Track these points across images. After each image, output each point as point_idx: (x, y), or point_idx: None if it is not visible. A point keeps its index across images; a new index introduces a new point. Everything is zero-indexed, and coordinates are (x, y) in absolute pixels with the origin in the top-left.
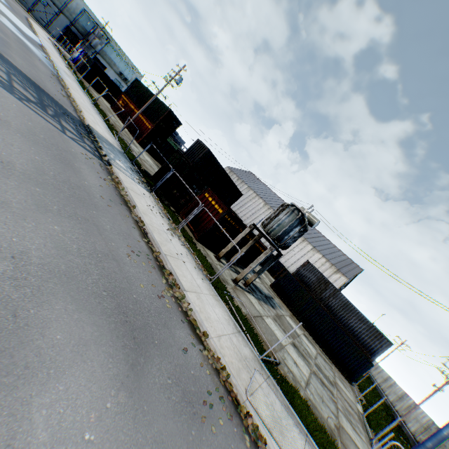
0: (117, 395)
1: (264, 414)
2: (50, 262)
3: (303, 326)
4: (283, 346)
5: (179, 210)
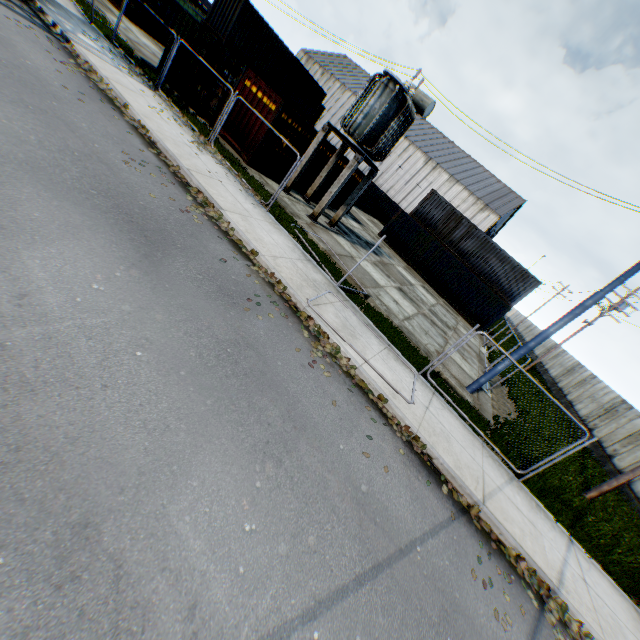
0: (128, 271)
1: (330, 321)
2: None
3: (424, 280)
4: (380, 287)
5: (212, 122)
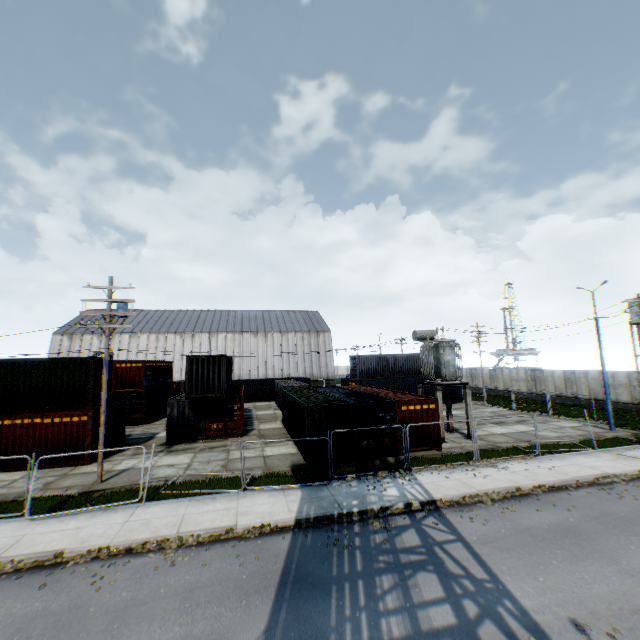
0: None
1: None
2: None
3: None
4: (524, 432)
5: (394, 452)
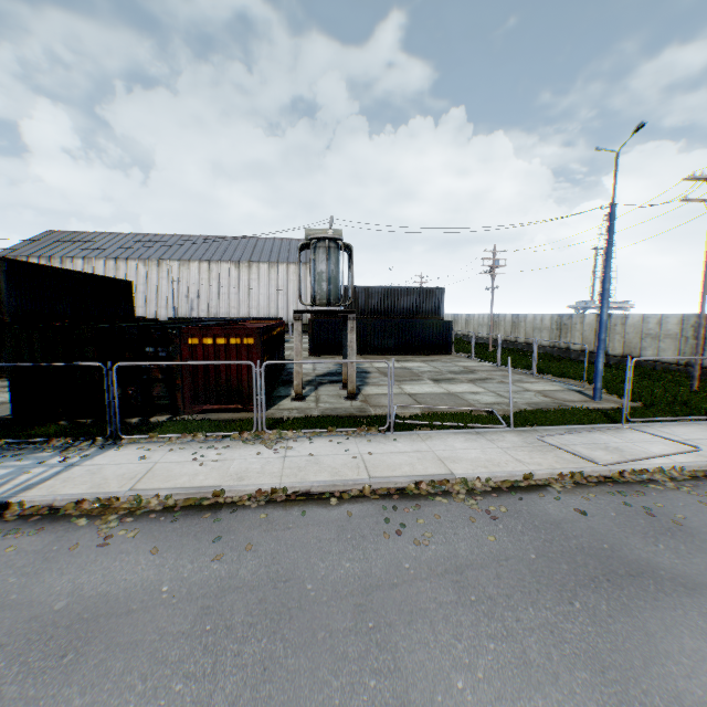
0: None
1: (610, 457)
2: (597, 703)
3: (379, 355)
4: (453, 394)
5: (174, 409)
